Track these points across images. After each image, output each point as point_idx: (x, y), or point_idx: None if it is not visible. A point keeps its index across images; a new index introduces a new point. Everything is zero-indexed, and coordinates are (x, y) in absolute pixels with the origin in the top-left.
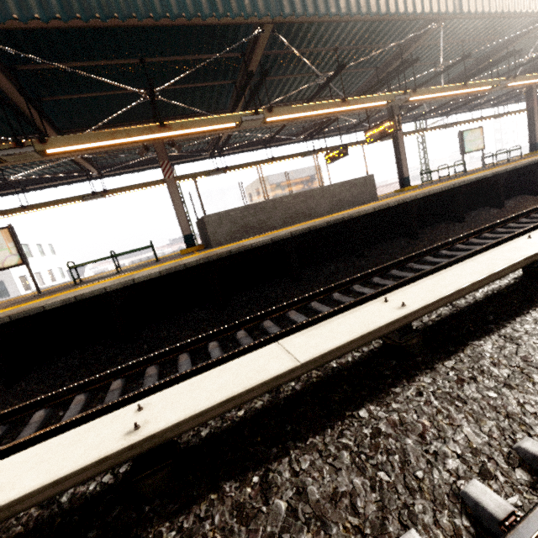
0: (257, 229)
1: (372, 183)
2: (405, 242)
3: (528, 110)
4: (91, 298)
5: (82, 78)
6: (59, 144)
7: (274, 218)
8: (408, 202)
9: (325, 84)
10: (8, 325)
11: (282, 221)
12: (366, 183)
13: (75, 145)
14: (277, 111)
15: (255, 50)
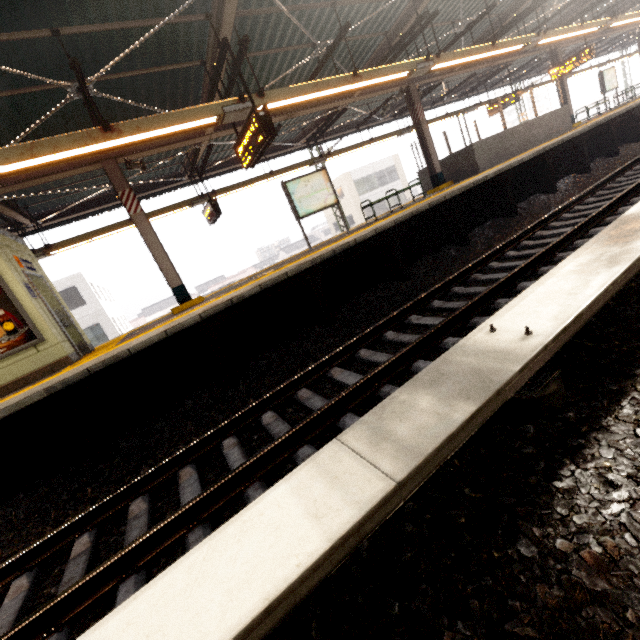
0: (504, 156)
1: (568, 114)
2: (636, 143)
3: (639, 51)
4: (497, 177)
5: (431, 9)
6: (444, 59)
7: (513, 145)
8: (636, 107)
9: (553, 16)
10: (463, 195)
11: (518, 148)
12: (564, 114)
13: (452, 60)
14: (548, 34)
15: None
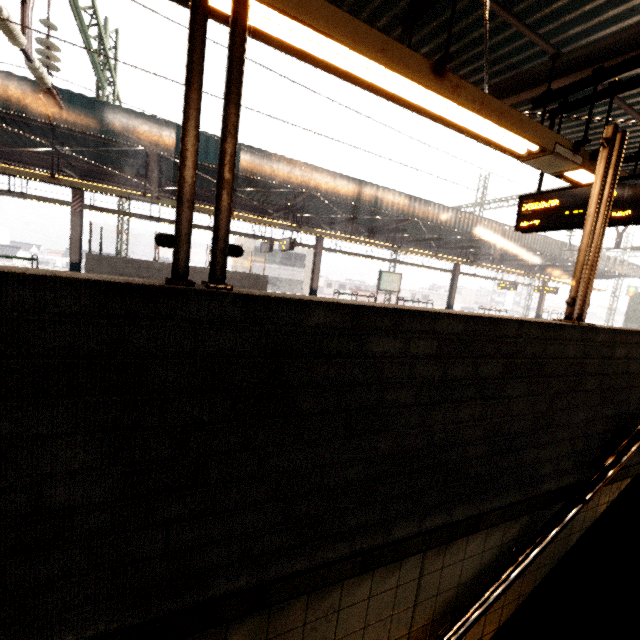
0: None
1: (265, 283)
2: None
3: (453, 276)
4: None
5: (2, 119)
6: None
7: (156, 278)
8: None
9: None
10: None
11: None
12: (259, 281)
13: None
14: (166, 201)
15: (150, 156)
